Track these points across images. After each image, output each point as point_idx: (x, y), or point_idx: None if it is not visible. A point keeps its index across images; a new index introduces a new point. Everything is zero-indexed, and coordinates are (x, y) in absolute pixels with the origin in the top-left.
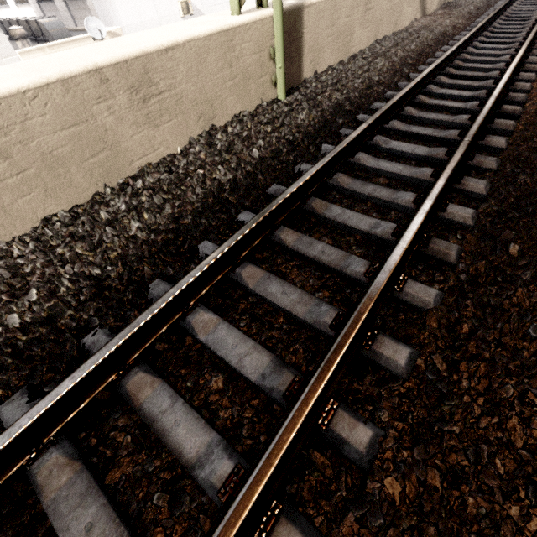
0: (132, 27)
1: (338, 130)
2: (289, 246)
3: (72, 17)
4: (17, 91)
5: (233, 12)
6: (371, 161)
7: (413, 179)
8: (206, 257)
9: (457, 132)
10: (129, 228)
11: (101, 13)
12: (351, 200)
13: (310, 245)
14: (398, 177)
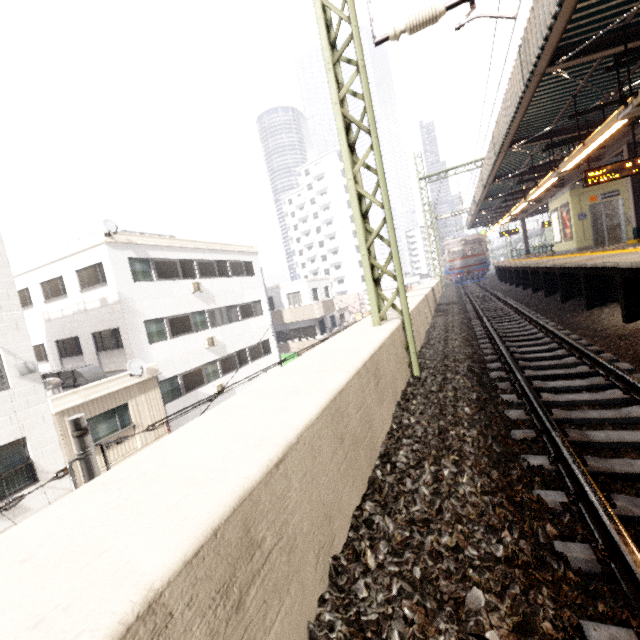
0: (162, 362)
1: (494, 384)
2: (614, 471)
3: (100, 363)
4: (345, 382)
5: (375, 324)
6: (556, 397)
7: (609, 400)
8: (586, 493)
9: (585, 366)
10: (461, 495)
11: (137, 356)
12: (588, 426)
13: (631, 464)
14: (594, 402)
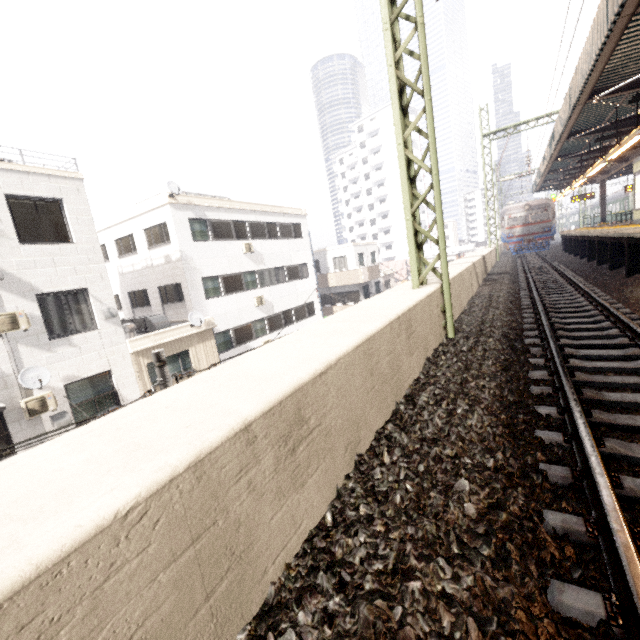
0: (217, 316)
1: (525, 349)
2: (616, 423)
3: (164, 314)
4: (378, 329)
5: (414, 287)
6: (585, 363)
7: (638, 369)
8: (578, 432)
9: (625, 338)
10: (468, 426)
11: (196, 309)
12: (608, 389)
13: (634, 419)
14: (622, 370)
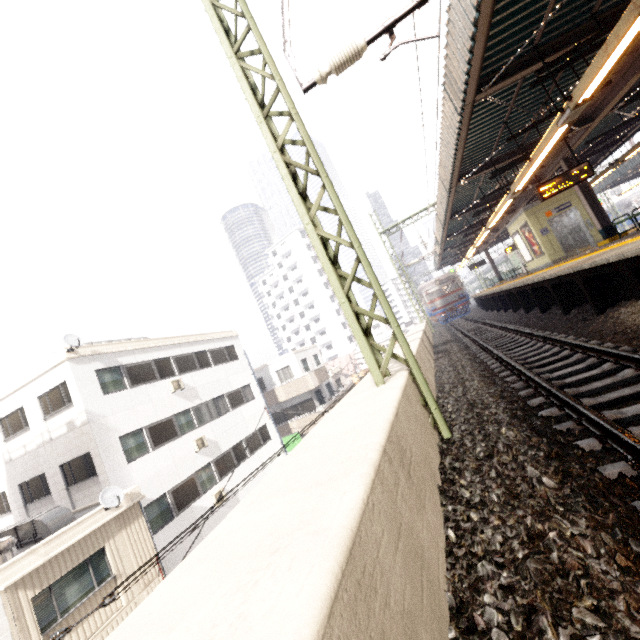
0: (146, 481)
1: (554, 428)
2: None
3: (71, 500)
4: (362, 502)
5: (378, 383)
6: None
7: None
8: None
9: None
10: None
11: (114, 481)
12: None
13: None
14: None
